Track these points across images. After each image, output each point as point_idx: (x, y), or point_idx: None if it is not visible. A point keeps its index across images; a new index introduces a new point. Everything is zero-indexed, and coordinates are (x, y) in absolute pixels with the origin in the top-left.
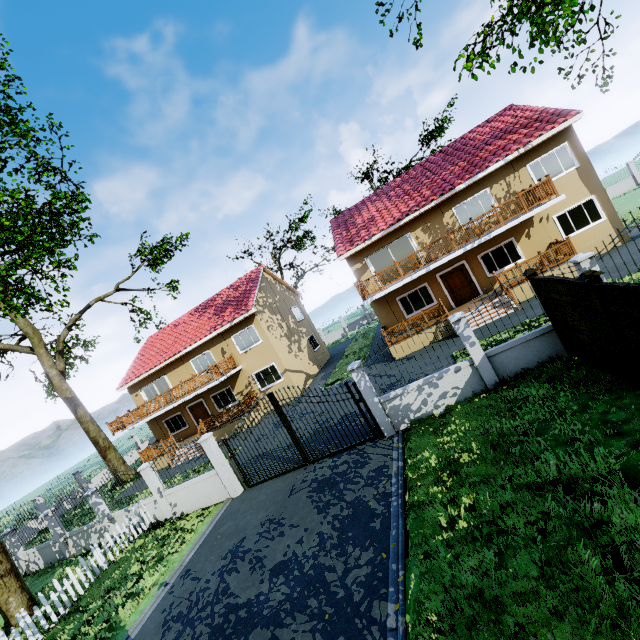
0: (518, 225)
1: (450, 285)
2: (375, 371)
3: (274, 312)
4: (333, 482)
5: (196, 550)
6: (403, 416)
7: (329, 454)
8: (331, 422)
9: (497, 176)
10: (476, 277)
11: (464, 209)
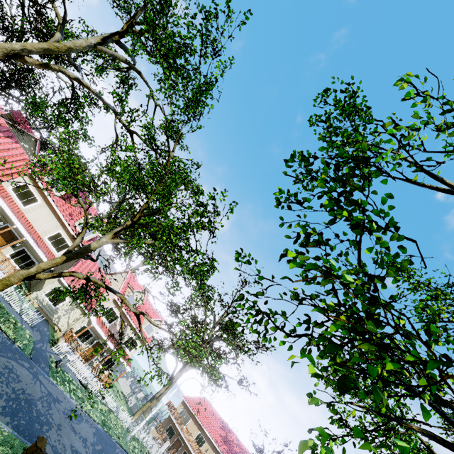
0: None
1: None
2: None
3: None
4: None
5: None
6: None
7: None
8: None
9: None
10: None
11: None
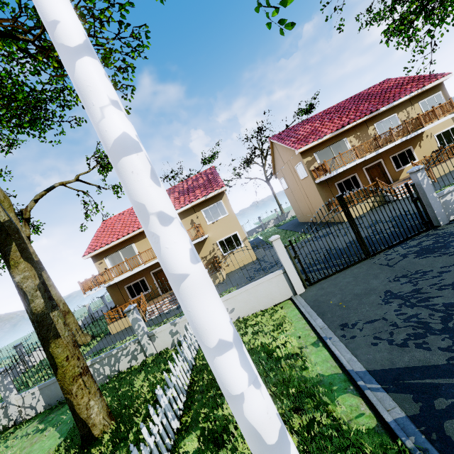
0: (414, 139)
1: (371, 176)
2: (332, 229)
3: None
4: (436, 247)
5: (321, 318)
6: (452, 209)
7: (388, 246)
8: (340, 247)
9: (401, 107)
10: (388, 171)
11: (381, 125)
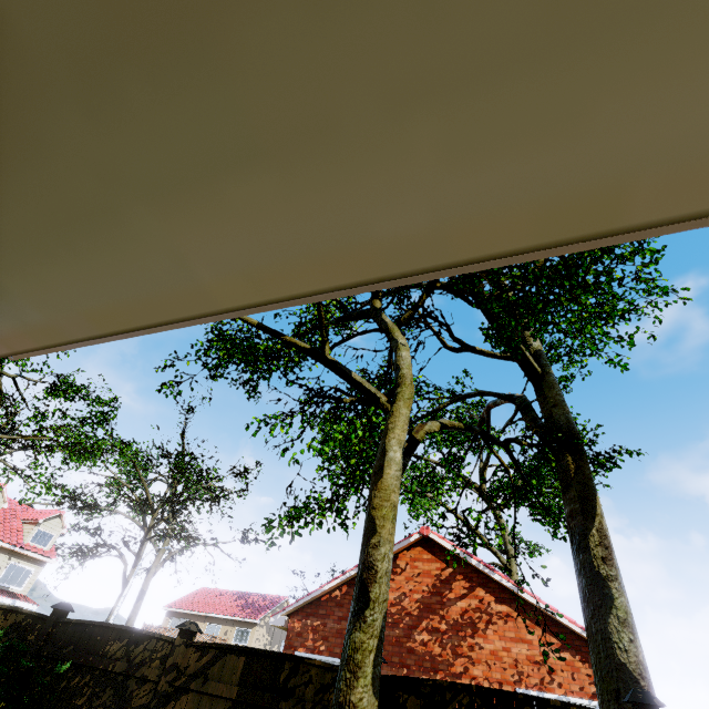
0: None
1: None
2: None
3: (269, 633)
4: None
5: None
6: None
7: None
8: None
9: None
10: None
11: None
